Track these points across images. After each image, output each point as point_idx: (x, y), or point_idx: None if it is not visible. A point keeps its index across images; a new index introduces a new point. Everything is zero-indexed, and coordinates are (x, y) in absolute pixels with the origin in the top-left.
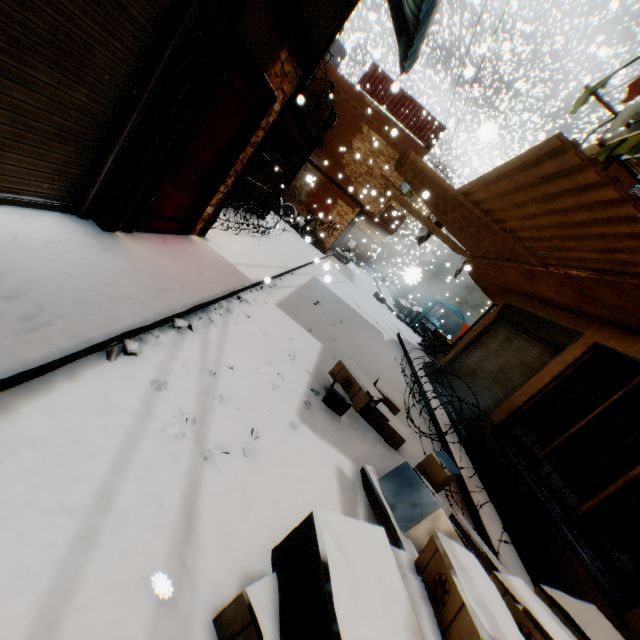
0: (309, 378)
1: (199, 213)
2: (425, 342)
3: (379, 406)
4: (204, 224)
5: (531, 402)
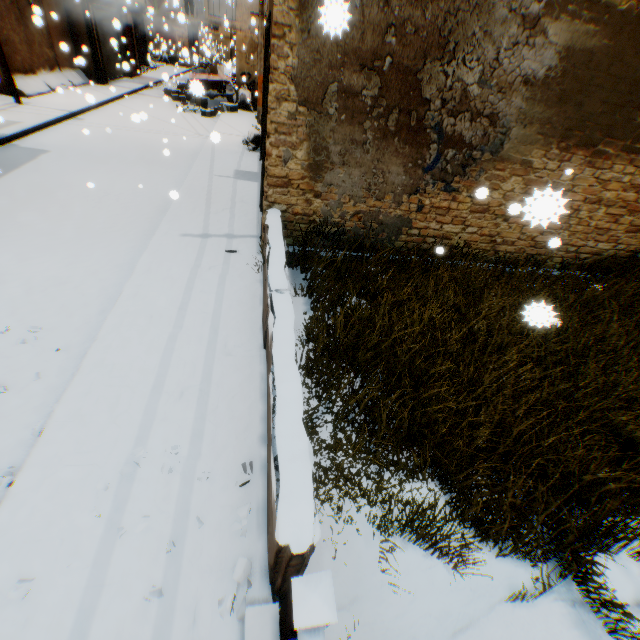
0: None
1: (138, 68)
2: None
3: None
4: (140, 72)
5: None
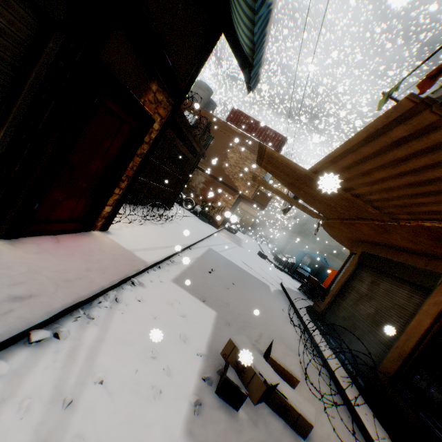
0: (201, 361)
1: (97, 212)
2: (303, 287)
3: (277, 382)
4: (105, 221)
5: (419, 347)
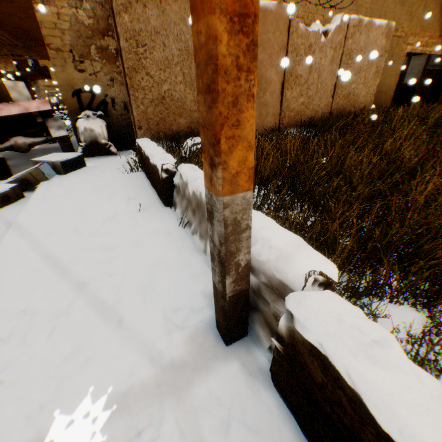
0: None
1: None
2: None
3: None
4: None
5: None
